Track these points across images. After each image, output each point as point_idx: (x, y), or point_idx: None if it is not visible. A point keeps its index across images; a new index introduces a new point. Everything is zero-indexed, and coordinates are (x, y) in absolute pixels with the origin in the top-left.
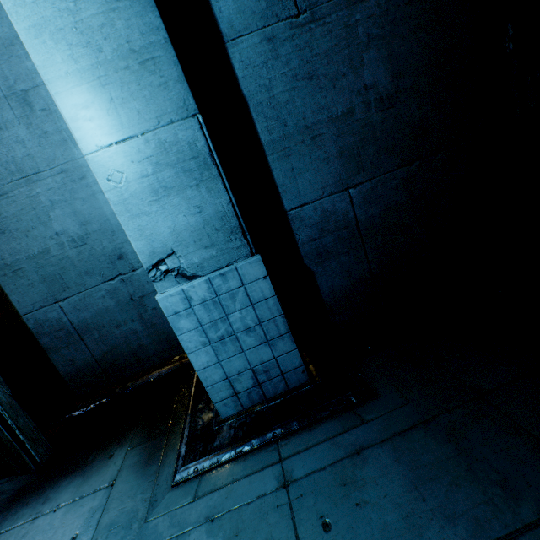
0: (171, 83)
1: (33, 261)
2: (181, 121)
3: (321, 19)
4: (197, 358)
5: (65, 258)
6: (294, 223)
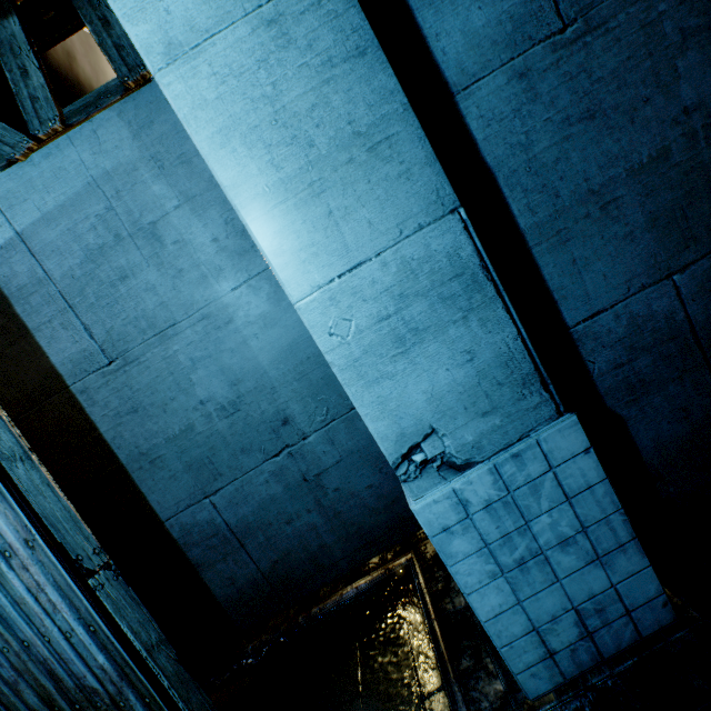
0: (416, 168)
1: (174, 445)
2: (434, 224)
3: (600, 26)
4: (483, 599)
5: (213, 434)
6: (582, 344)
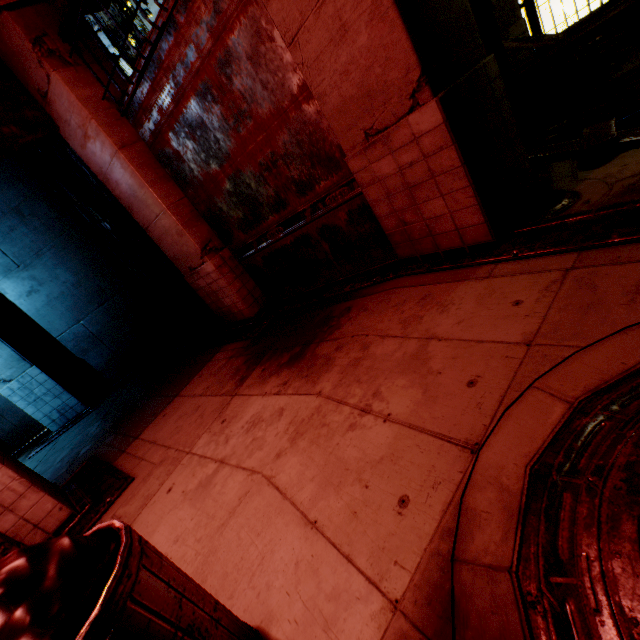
0: None
1: None
2: None
3: (30, 265)
4: (29, 410)
5: None
6: (63, 342)
